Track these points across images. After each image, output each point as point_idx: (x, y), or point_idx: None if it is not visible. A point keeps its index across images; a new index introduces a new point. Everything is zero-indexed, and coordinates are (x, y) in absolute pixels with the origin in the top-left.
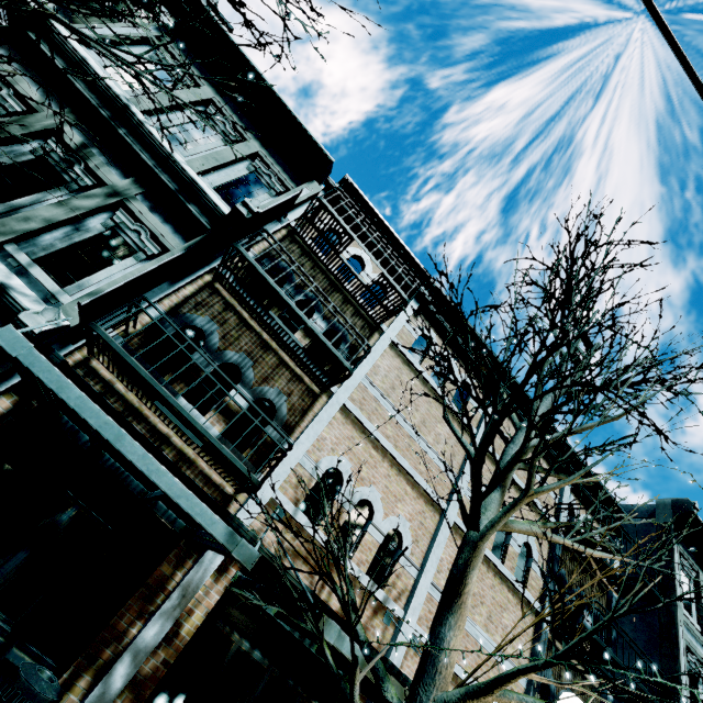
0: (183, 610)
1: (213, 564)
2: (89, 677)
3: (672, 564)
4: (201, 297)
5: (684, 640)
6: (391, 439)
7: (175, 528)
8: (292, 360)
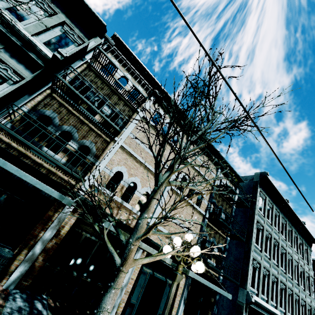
0: (60, 226)
1: (70, 209)
2: (26, 250)
3: (256, 195)
4: (46, 101)
5: (256, 219)
6: (144, 158)
7: (51, 199)
8: (96, 128)
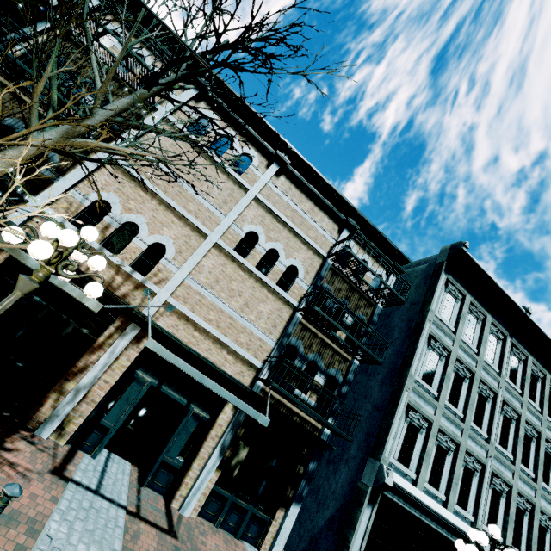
0: None
1: None
2: None
3: (436, 286)
4: None
5: (429, 332)
6: (161, 187)
7: None
8: None
